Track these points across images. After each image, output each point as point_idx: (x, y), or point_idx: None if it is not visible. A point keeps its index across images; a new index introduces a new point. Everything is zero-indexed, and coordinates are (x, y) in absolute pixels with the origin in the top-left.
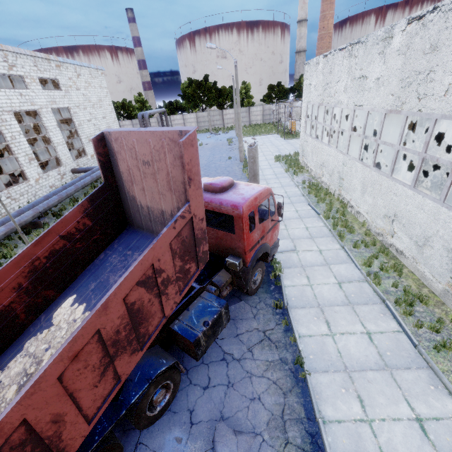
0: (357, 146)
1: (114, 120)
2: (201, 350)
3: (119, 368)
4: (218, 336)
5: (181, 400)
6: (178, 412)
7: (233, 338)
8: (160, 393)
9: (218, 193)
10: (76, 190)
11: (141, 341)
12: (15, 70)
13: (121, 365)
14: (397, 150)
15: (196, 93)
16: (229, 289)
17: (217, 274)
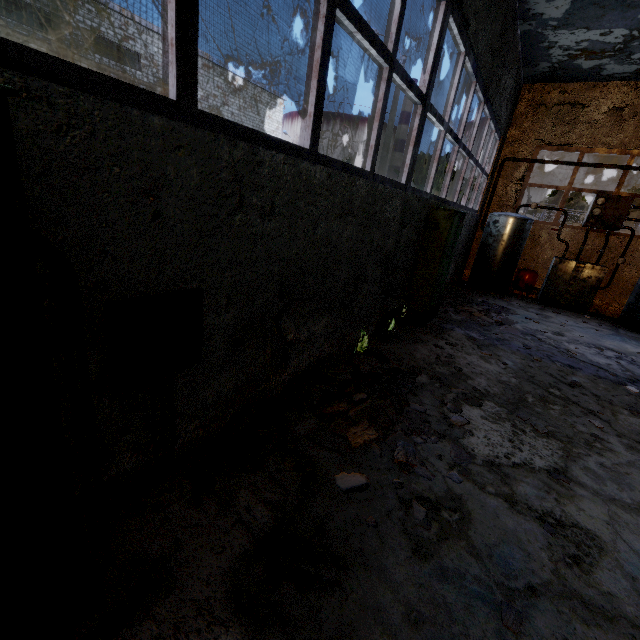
0: (628, 292)
1: None
2: None
3: None
4: None
5: None
6: None
7: None
8: None
9: None
10: None
11: None
12: (132, 45)
13: None
14: None
15: (422, 174)
16: None
17: None
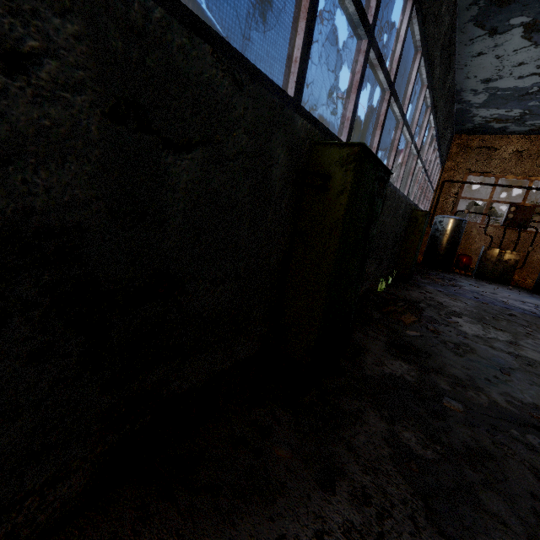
0: (537, 270)
1: None
2: None
3: None
4: None
5: None
6: None
7: None
8: None
9: None
10: None
11: None
12: None
13: None
14: (382, 93)
15: None
16: None
17: None
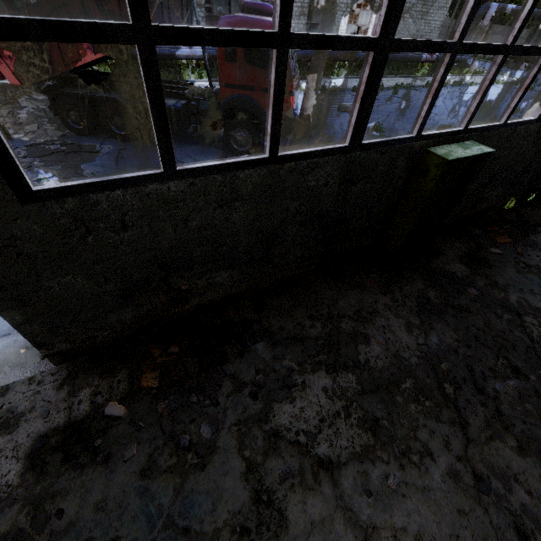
0: None
1: (443, 6)
2: (147, 120)
3: (80, 50)
4: (182, 148)
5: (132, 146)
6: (125, 146)
7: (185, 155)
8: (119, 119)
9: (241, 12)
10: (303, 58)
11: (96, 48)
12: None
13: (81, 48)
14: (538, 56)
15: None
16: (209, 121)
17: (209, 101)
